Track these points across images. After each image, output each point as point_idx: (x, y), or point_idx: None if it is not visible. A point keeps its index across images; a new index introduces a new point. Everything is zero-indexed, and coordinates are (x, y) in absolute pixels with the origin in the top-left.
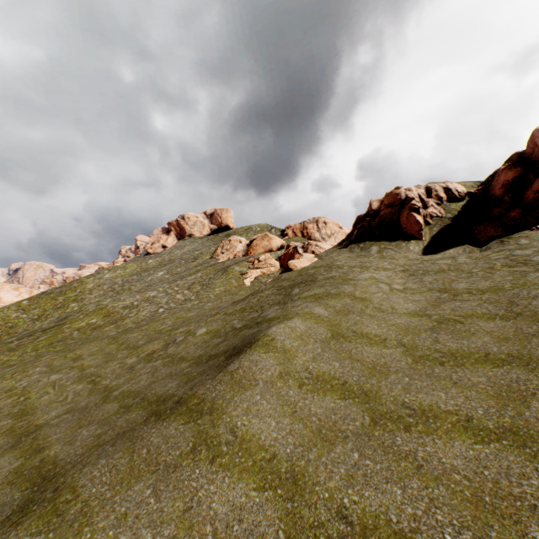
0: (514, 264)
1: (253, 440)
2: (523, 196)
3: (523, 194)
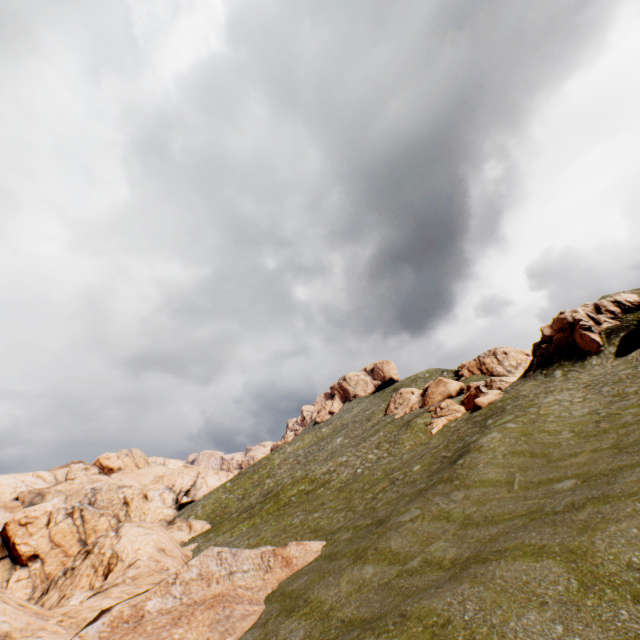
0: None
1: (485, 479)
2: None
3: None
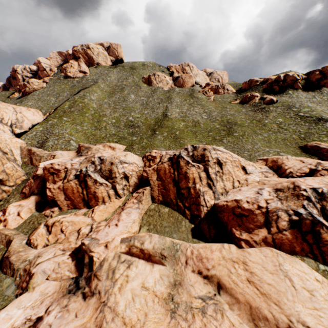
0: None
1: None
2: (319, 83)
3: (319, 82)
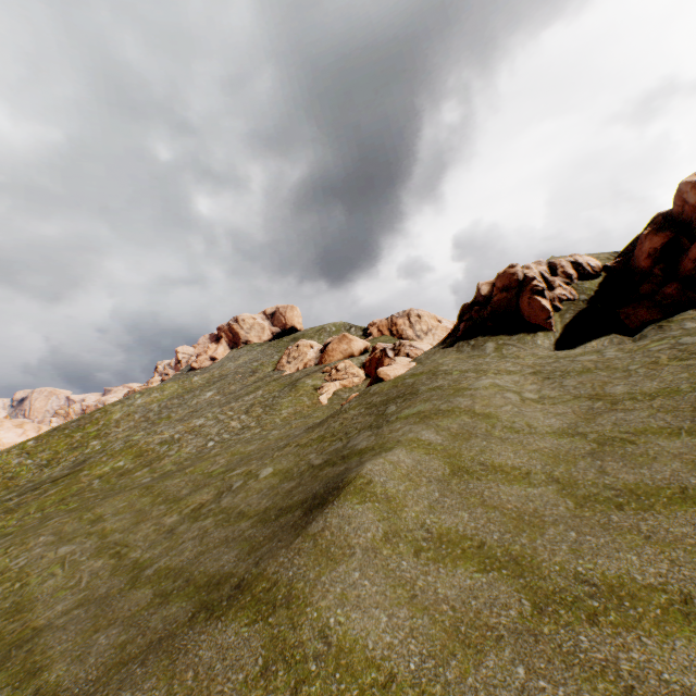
0: (685, 355)
1: (356, 649)
2: (678, 267)
3: (677, 263)
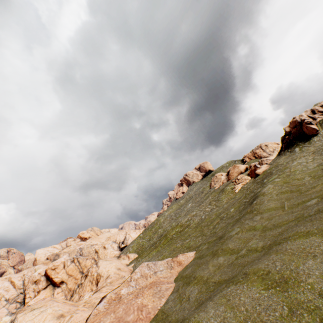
0: None
1: (269, 208)
2: None
3: None
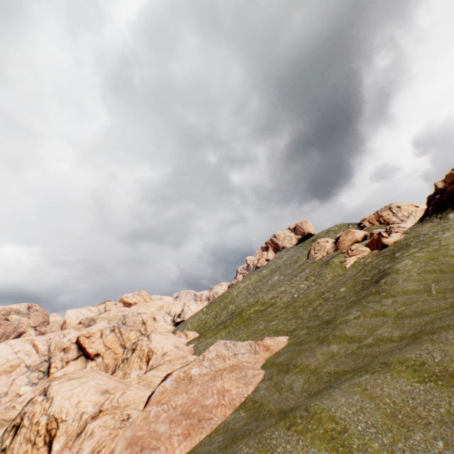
0: None
1: (406, 290)
2: None
3: None
